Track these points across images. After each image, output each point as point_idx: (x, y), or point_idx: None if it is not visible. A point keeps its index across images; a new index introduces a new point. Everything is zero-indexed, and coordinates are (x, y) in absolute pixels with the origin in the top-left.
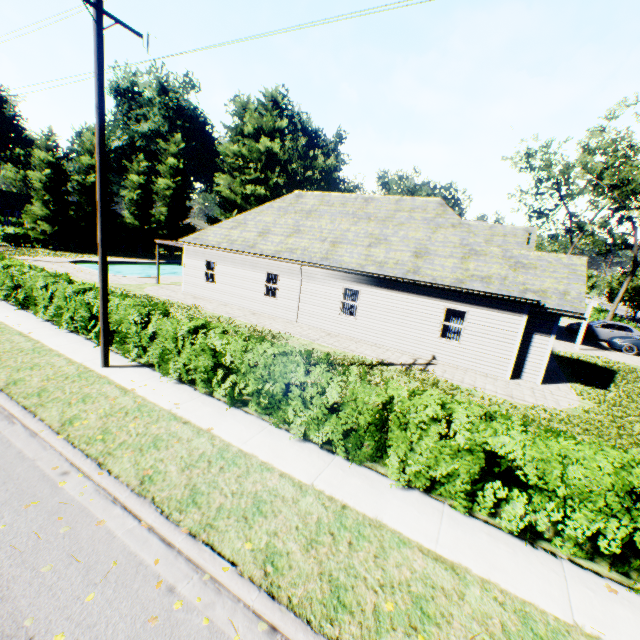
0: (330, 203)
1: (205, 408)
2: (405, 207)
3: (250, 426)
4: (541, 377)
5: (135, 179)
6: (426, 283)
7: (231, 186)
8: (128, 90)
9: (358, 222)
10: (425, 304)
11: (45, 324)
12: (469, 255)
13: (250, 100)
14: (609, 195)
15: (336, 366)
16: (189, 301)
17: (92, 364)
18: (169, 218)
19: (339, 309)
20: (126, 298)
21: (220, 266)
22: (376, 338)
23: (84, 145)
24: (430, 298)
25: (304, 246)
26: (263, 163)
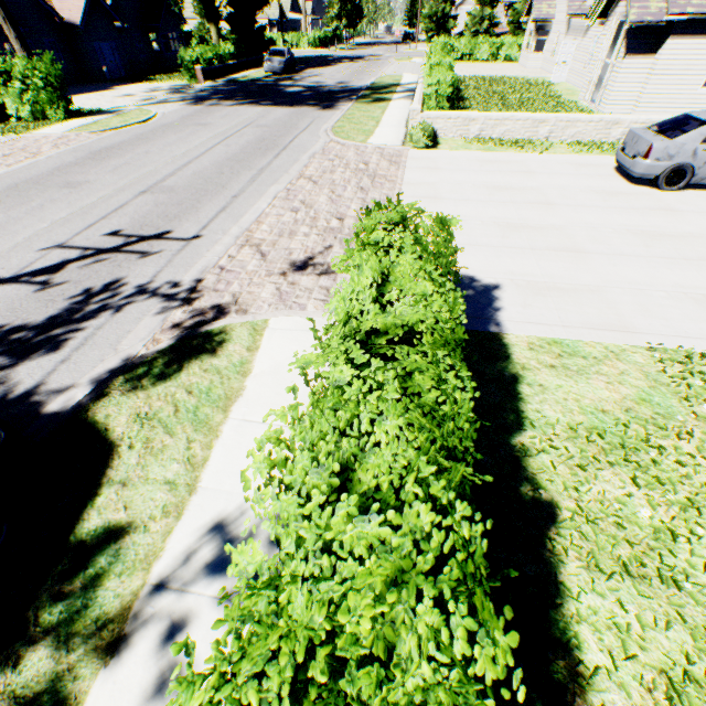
0: None
1: None
2: None
3: None
4: None
5: None
6: None
7: None
8: None
9: None
10: None
11: None
12: None
13: None
14: None
15: None
16: None
17: None
18: None
19: None
20: None
21: None
22: None
23: None
24: None
25: None
26: None
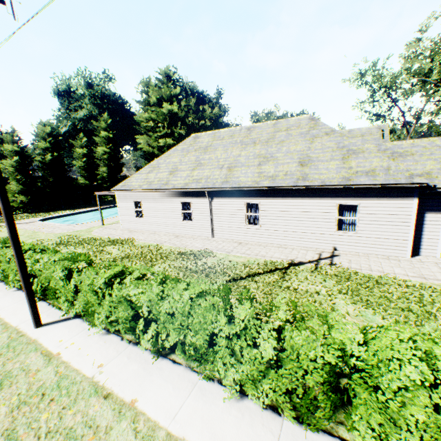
0: (221, 137)
1: (130, 365)
2: (282, 128)
3: (178, 385)
4: (440, 251)
5: (80, 151)
6: (316, 186)
7: (148, 143)
8: (66, 91)
9: (246, 147)
10: (318, 204)
11: None
12: (348, 155)
13: (150, 79)
14: (439, 87)
15: (253, 277)
16: (125, 235)
17: (26, 326)
18: (109, 174)
19: (244, 221)
20: (56, 253)
21: (145, 203)
22: (280, 240)
23: (39, 134)
24: (322, 198)
25: (206, 175)
26: (168, 122)
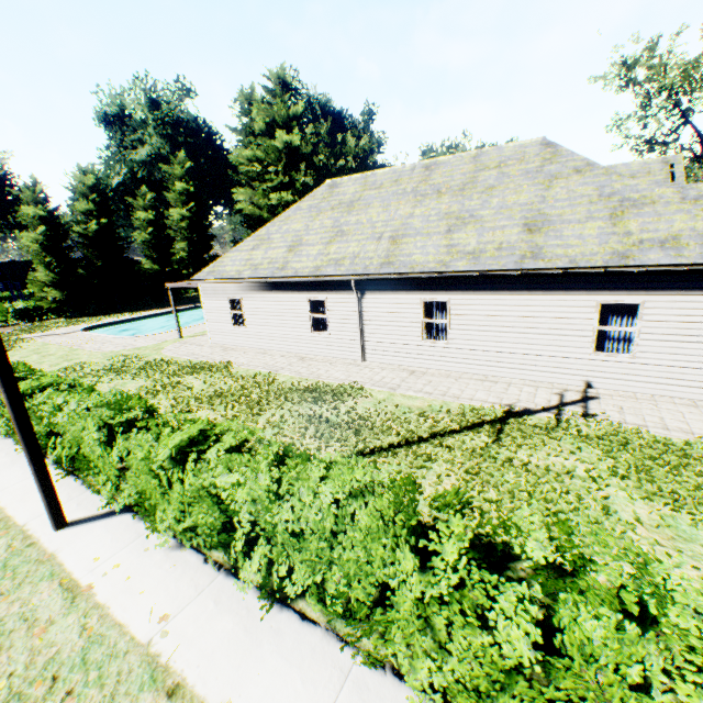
0: (377, 184)
1: (219, 621)
2: (489, 163)
3: (313, 673)
4: None
5: (143, 216)
6: (559, 270)
7: (253, 200)
8: (118, 116)
9: (423, 201)
10: (561, 303)
11: (4, 444)
12: (622, 209)
13: (254, 90)
14: None
15: (442, 437)
16: (217, 357)
17: (39, 525)
18: (191, 253)
19: (420, 333)
20: (92, 393)
21: (247, 302)
22: (485, 367)
23: (76, 189)
24: (568, 292)
25: (352, 252)
26: (284, 163)
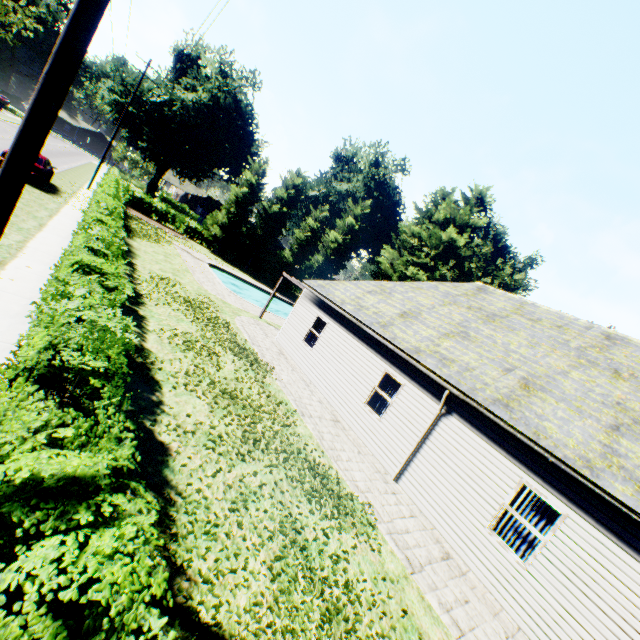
0: (533, 316)
1: None
2: None
3: None
4: None
5: (310, 222)
6: None
7: (393, 261)
8: (347, 159)
9: (588, 367)
10: None
11: (41, 295)
12: None
13: (453, 192)
14: None
15: None
16: (268, 355)
17: None
18: (321, 267)
19: (490, 517)
20: (111, 306)
21: (329, 330)
22: None
23: (286, 181)
24: None
25: (467, 361)
26: (438, 252)
